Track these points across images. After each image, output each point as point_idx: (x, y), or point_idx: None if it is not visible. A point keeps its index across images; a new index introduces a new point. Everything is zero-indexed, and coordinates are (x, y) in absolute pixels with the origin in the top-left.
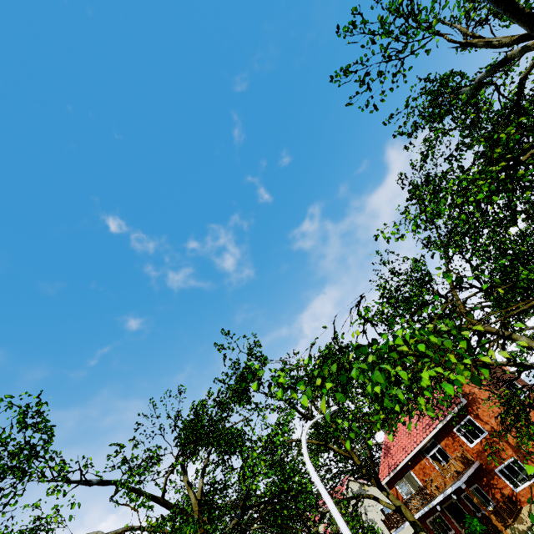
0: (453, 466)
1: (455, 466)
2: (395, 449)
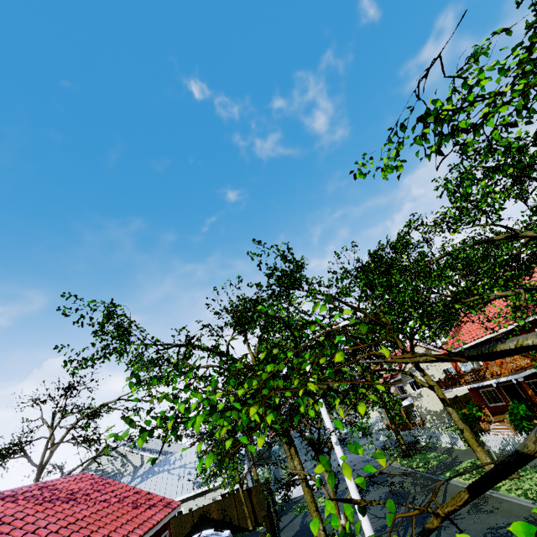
0: (516, 362)
1: (520, 362)
2: (464, 332)
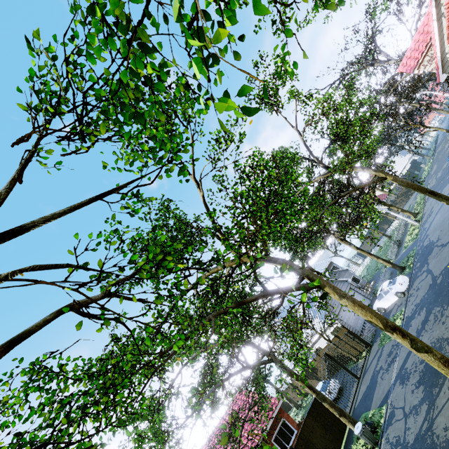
0: None
1: None
2: None
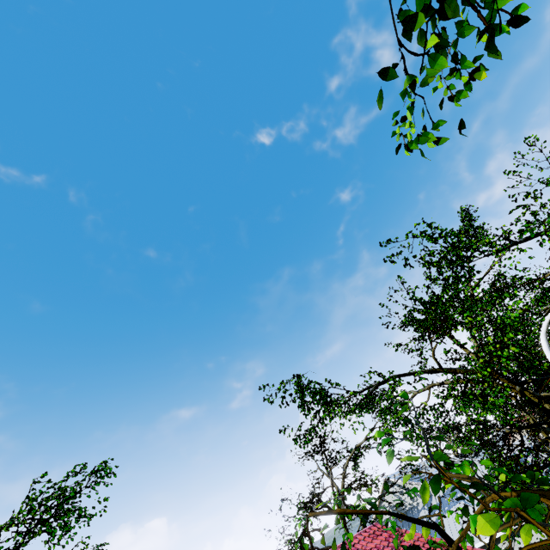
0: None
1: None
2: None
